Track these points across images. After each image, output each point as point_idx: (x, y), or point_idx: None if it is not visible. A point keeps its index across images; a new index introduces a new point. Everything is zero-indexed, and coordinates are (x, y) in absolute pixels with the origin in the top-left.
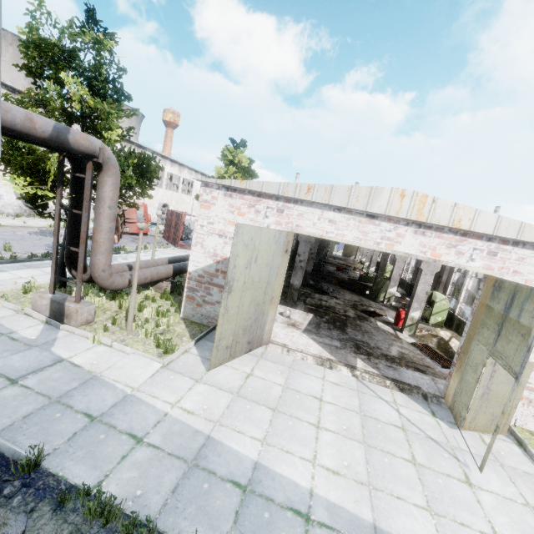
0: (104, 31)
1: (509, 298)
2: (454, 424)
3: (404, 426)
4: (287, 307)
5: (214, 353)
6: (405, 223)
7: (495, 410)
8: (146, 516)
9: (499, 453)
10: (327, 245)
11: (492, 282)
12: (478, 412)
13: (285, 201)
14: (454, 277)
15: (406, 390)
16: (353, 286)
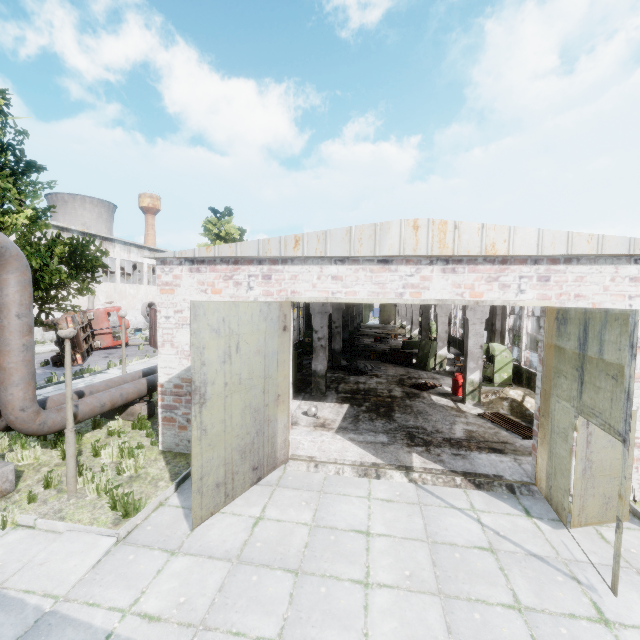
0: None
1: (580, 330)
2: (558, 521)
3: (492, 545)
4: (313, 402)
5: (195, 500)
6: (428, 261)
7: (605, 488)
8: None
9: (629, 552)
10: (359, 315)
11: (554, 314)
12: (585, 497)
13: (271, 263)
14: (509, 321)
15: (485, 485)
16: (396, 357)
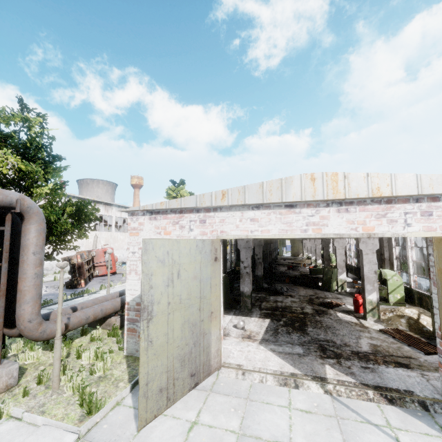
0: (38, 115)
1: None
2: None
3: None
4: (242, 317)
5: (141, 404)
6: (325, 204)
7: None
8: None
9: None
10: (275, 249)
11: (441, 243)
12: None
13: (205, 211)
14: (395, 251)
15: (397, 401)
16: (305, 281)
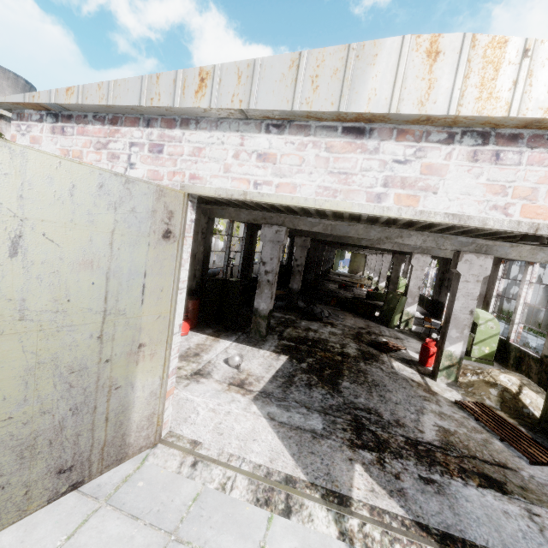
0: None
1: None
2: None
3: None
4: (246, 346)
5: None
6: (445, 135)
7: None
8: None
9: None
10: (329, 261)
11: None
12: None
13: (164, 125)
14: (498, 286)
15: None
16: (357, 307)
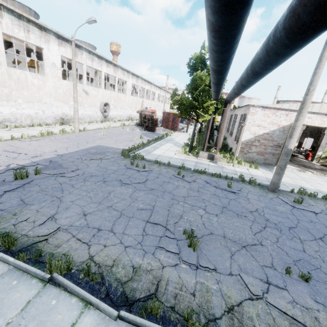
0: None
1: None
2: None
3: None
4: None
5: None
6: None
7: None
8: (315, 192)
9: None
10: None
11: None
12: None
13: (289, 111)
14: None
15: None
16: None
